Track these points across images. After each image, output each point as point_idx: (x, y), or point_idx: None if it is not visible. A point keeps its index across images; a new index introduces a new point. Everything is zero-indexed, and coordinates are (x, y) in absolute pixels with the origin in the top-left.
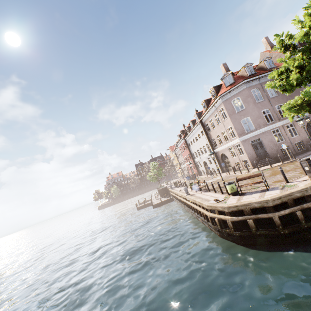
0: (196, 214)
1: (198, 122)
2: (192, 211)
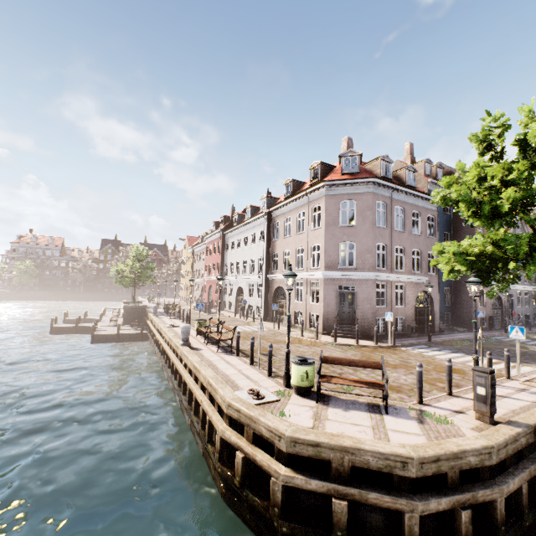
0: (185, 401)
1: (265, 212)
2: (177, 388)
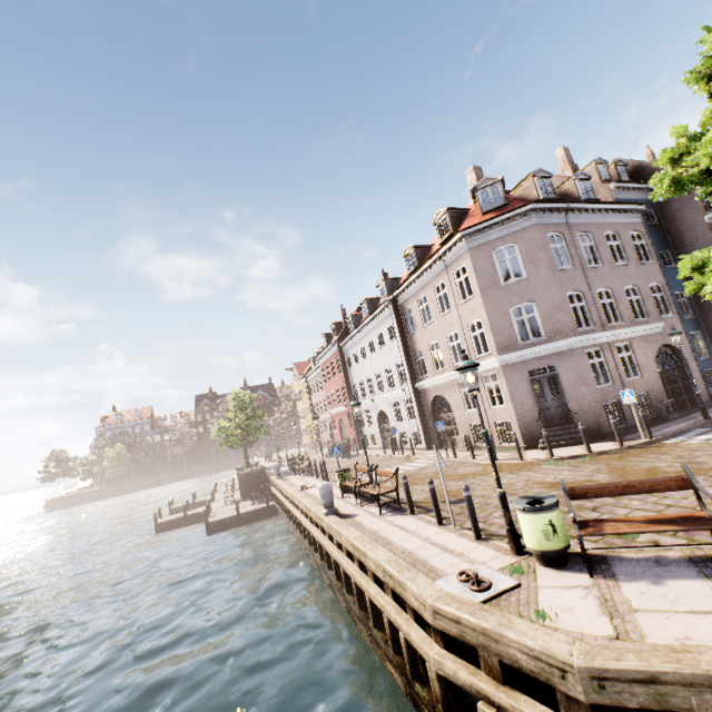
0: (354, 605)
1: (388, 301)
2: (336, 582)
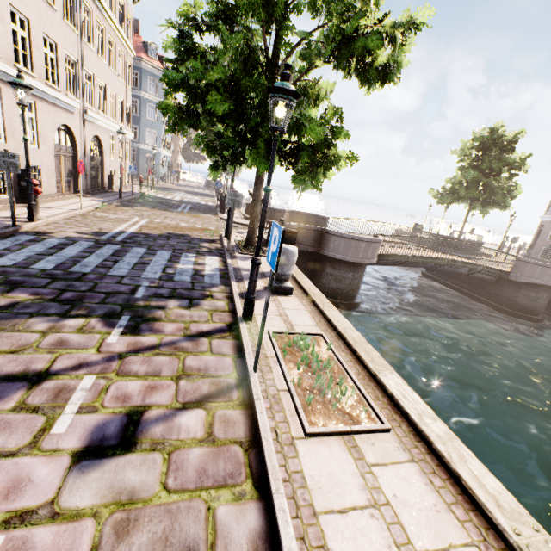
0: None
1: None
2: None
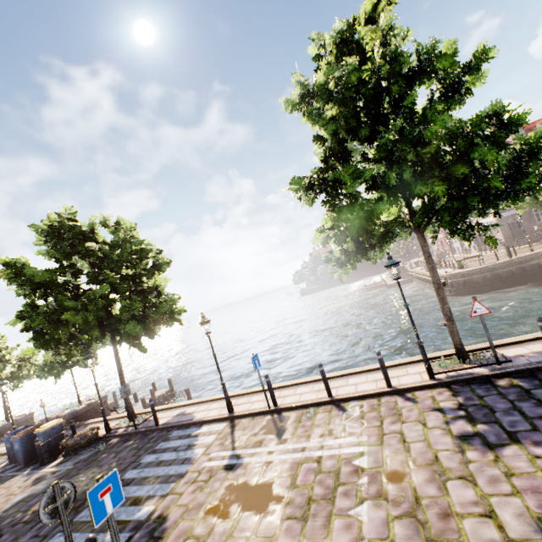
0: (432, 286)
1: None
2: (429, 285)
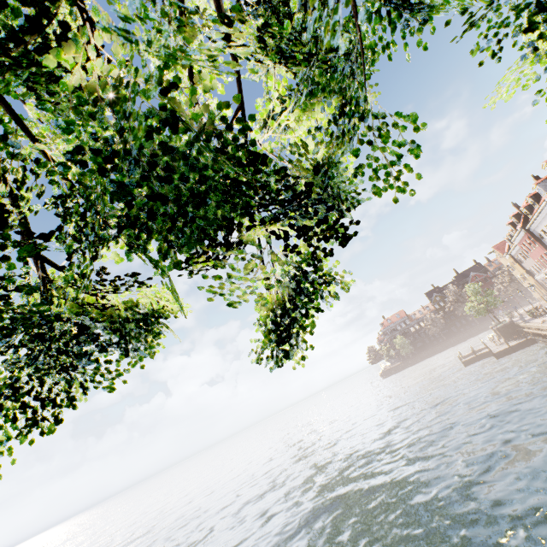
0: None
1: (546, 198)
2: None
